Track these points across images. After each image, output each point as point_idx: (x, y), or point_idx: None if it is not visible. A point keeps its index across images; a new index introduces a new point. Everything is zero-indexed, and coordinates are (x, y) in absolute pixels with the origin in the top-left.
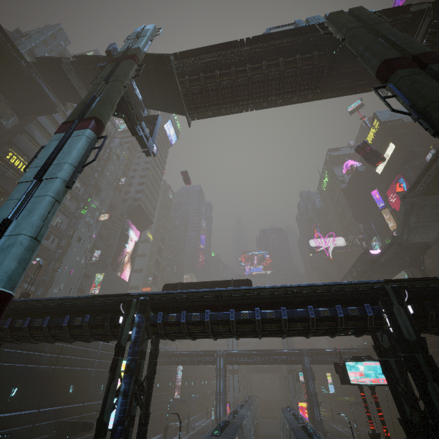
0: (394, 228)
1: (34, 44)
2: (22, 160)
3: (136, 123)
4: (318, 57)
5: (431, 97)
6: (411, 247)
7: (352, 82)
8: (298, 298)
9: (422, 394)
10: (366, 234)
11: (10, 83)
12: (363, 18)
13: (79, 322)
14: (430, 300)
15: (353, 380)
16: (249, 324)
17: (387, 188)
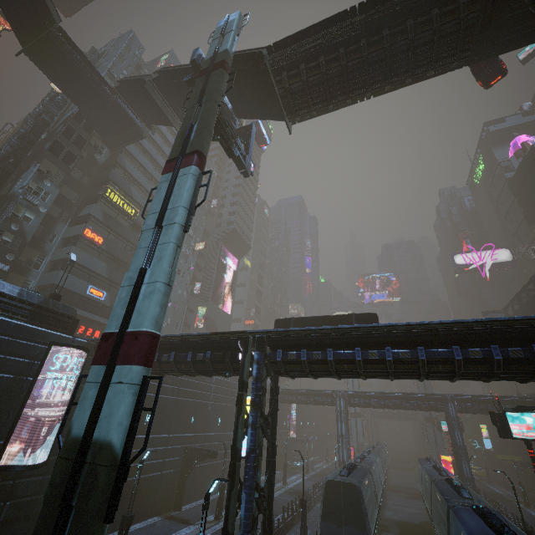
0: None
1: (112, 63)
2: (119, 196)
3: (231, 143)
4: (467, 6)
5: None
6: None
7: (524, 29)
8: (439, 337)
9: None
10: None
11: (98, 114)
12: None
13: (201, 358)
14: None
15: (517, 433)
16: (378, 365)
17: None
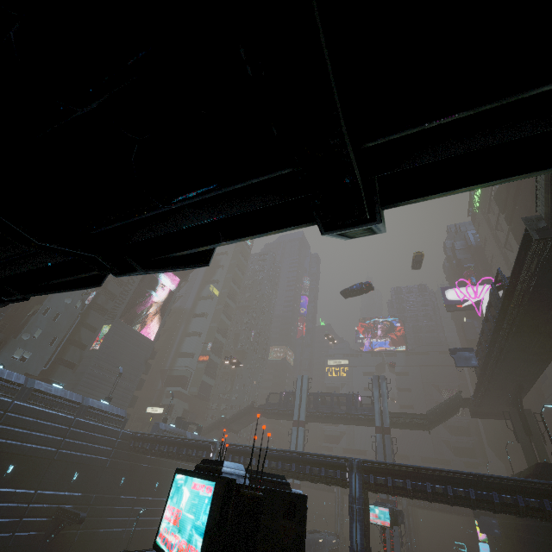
0: None
1: None
2: None
3: None
4: None
5: None
6: None
7: None
8: None
9: None
10: None
11: None
12: None
13: None
14: None
15: (162, 533)
16: None
17: None
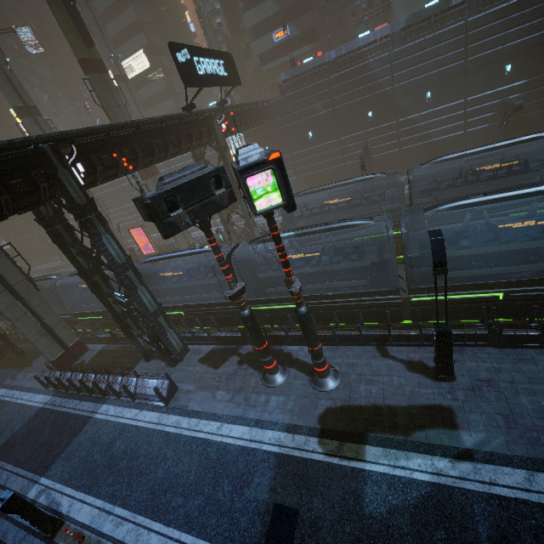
0: None
1: None
2: None
3: None
4: None
5: None
6: None
7: None
8: None
9: None
10: None
11: None
12: None
13: None
14: None
15: None
16: None
17: None
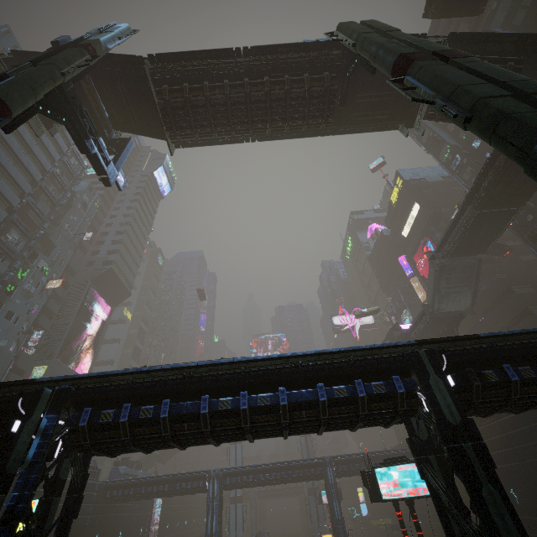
0: (424, 299)
1: None
2: None
3: (86, 136)
4: (330, 80)
5: (458, 81)
6: (443, 318)
7: (370, 116)
8: (303, 373)
9: (476, 505)
10: (395, 307)
11: None
12: (376, 27)
13: None
14: (473, 367)
15: (386, 494)
16: (231, 418)
17: (414, 253)
